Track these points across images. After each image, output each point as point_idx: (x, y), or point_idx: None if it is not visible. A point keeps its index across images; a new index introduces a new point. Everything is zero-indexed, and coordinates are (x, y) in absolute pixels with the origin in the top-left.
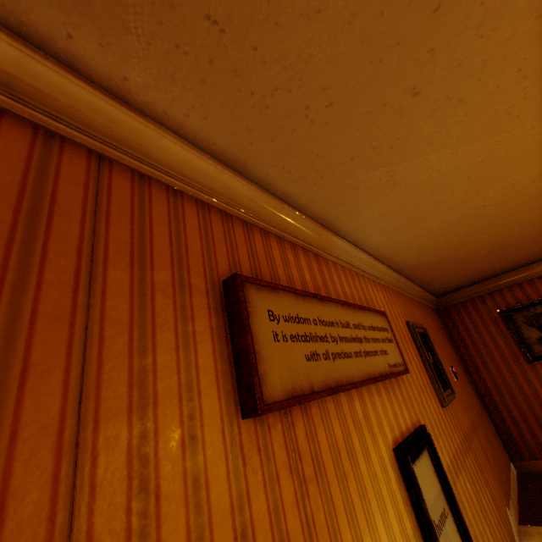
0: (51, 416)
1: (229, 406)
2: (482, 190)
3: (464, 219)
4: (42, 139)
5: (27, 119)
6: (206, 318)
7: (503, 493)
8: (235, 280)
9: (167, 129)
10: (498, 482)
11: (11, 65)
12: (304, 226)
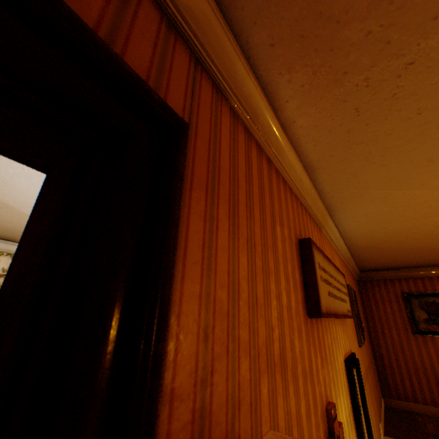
0: (274, 292)
1: (304, 308)
2: (433, 215)
3: (411, 229)
4: (258, 149)
5: (255, 139)
6: (296, 259)
7: (378, 413)
8: (309, 241)
9: (292, 146)
10: (377, 405)
11: (259, 111)
12: (320, 210)
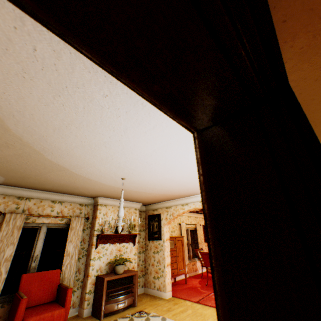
0: None
1: None
2: None
3: None
4: None
5: None
6: None
7: None
8: None
9: None
10: None
11: None
12: None
